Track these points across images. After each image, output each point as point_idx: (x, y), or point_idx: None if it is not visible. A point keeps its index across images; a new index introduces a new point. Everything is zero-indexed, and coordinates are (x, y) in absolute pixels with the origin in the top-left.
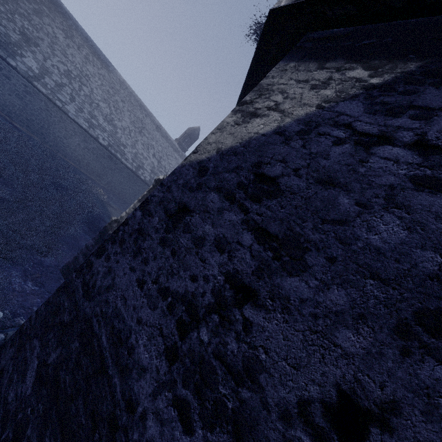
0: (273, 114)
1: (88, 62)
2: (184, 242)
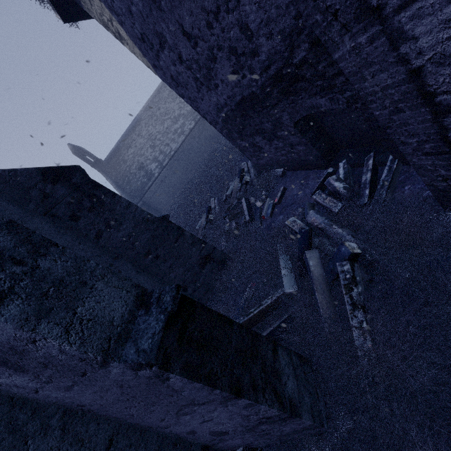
0: (114, 24)
1: (140, 134)
2: (182, 80)
